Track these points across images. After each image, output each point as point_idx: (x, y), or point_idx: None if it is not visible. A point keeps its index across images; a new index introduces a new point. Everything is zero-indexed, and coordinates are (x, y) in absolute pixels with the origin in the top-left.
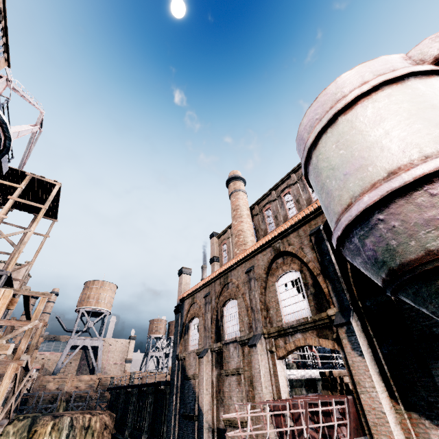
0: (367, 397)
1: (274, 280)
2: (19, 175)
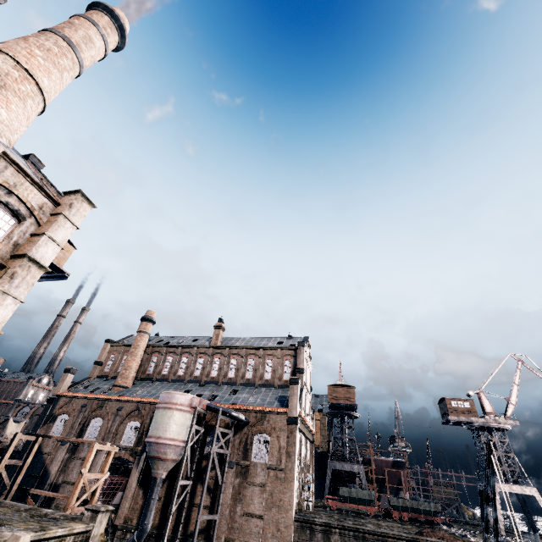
0: (131, 480)
1: (129, 421)
2: None
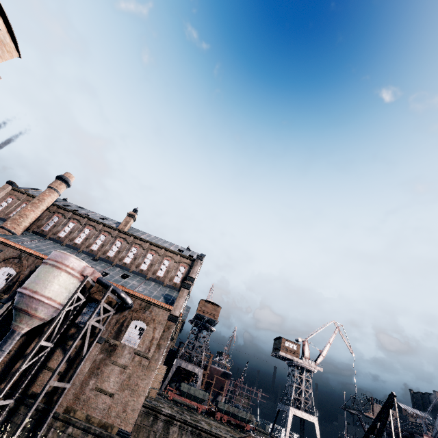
0: None
1: (3, 266)
2: None
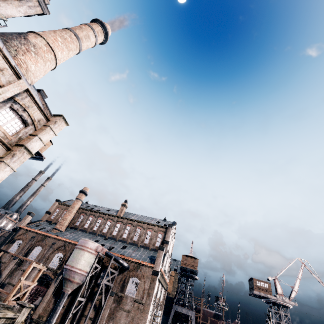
0: (49, 290)
1: (57, 252)
2: None
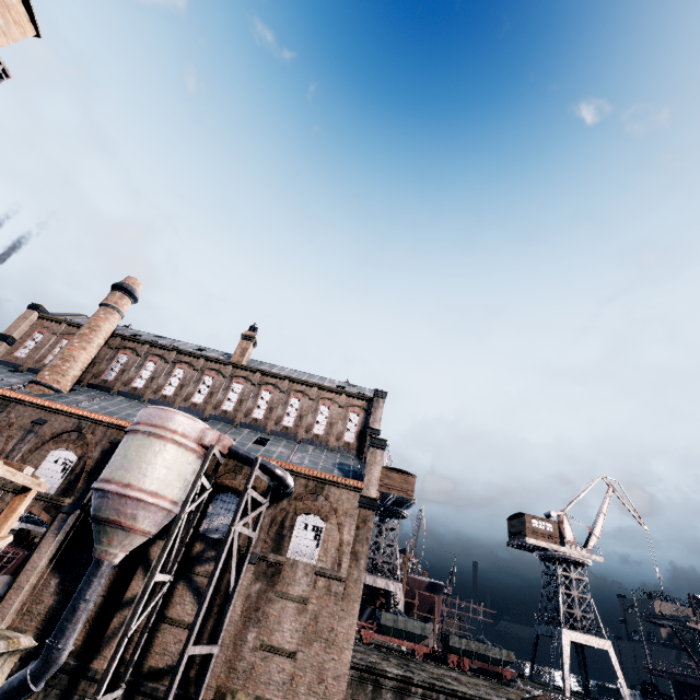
0: (37, 556)
1: (54, 448)
2: None
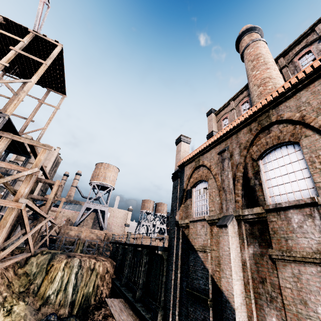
0: None
1: None
2: (24, 34)
